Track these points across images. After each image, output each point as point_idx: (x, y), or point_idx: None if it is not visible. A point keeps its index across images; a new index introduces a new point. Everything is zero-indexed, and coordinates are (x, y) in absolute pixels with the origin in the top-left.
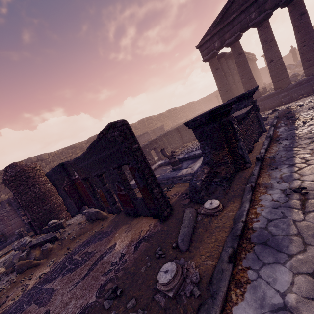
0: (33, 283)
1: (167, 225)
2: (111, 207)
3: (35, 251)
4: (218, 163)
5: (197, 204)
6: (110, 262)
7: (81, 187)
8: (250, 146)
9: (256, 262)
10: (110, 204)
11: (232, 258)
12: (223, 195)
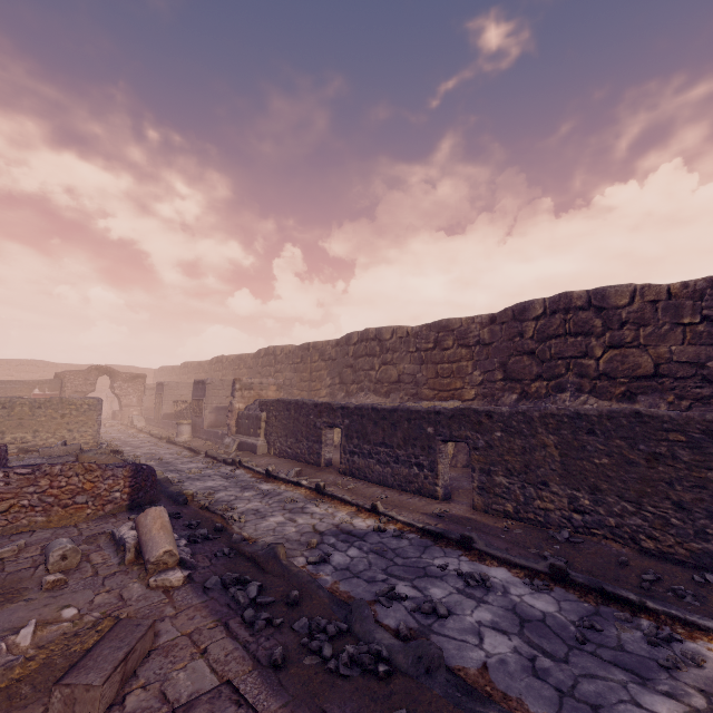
0: None
1: None
2: None
3: None
4: None
5: None
6: None
7: None
8: None
9: None
10: None
11: None
12: None
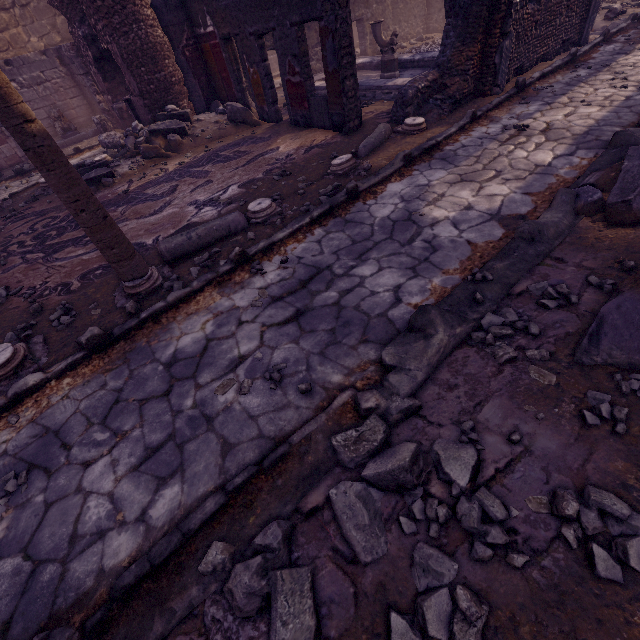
0: (174, 168)
1: (349, 138)
2: (268, 109)
3: (157, 140)
4: (454, 70)
5: (397, 125)
6: (275, 159)
7: (216, 57)
8: (525, 62)
9: (425, 168)
10: (268, 102)
11: (406, 158)
12: (435, 120)
